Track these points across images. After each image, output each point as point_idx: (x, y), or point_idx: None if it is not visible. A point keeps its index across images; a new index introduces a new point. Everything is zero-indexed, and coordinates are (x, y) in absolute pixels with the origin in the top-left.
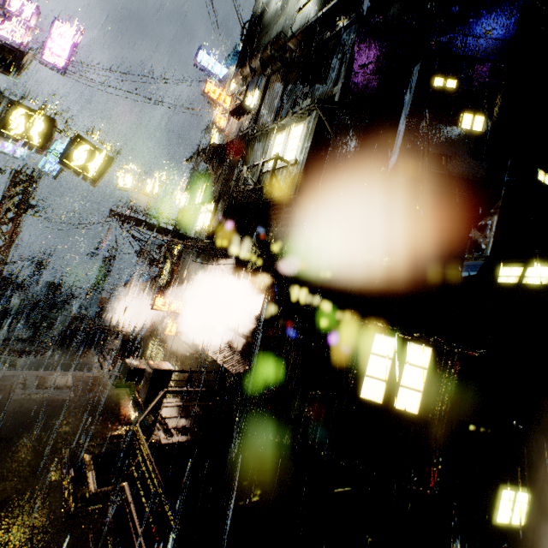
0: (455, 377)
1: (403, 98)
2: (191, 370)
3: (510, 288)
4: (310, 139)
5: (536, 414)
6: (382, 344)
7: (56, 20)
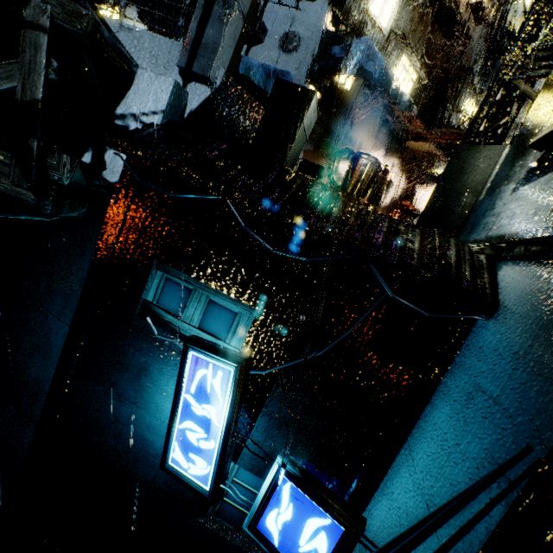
0: None
1: None
2: None
3: None
4: None
5: None
6: None
7: None
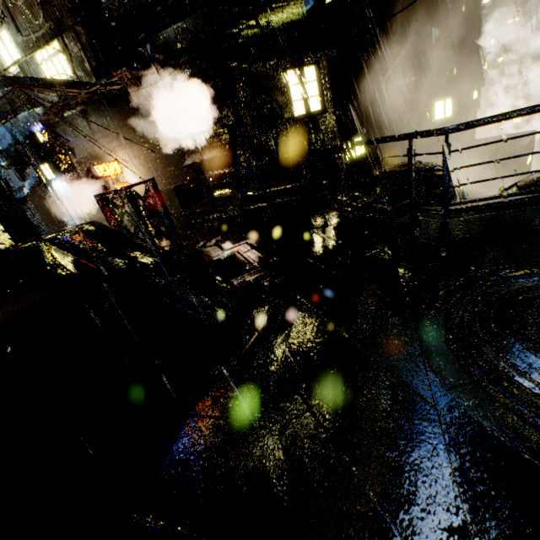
0: (328, 77)
1: None
2: (187, 183)
3: (335, 4)
4: None
5: (356, 93)
6: (293, 77)
7: None
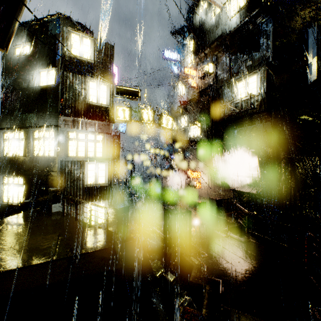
0: None
1: (307, 45)
2: (227, 198)
3: None
4: (264, 82)
5: None
6: None
7: None
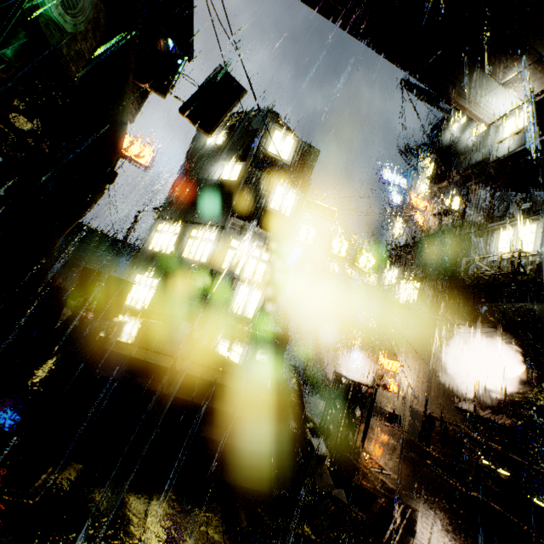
0: None
1: None
2: (445, 420)
3: None
4: None
5: None
6: None
7: None
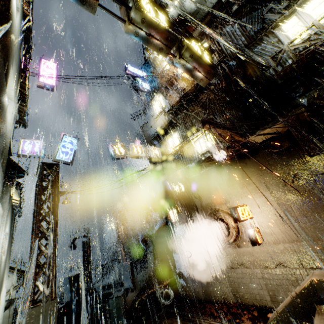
0: None
1: None
2: None
3: None
4: None
5: None
6: None
7: (42, 59)
